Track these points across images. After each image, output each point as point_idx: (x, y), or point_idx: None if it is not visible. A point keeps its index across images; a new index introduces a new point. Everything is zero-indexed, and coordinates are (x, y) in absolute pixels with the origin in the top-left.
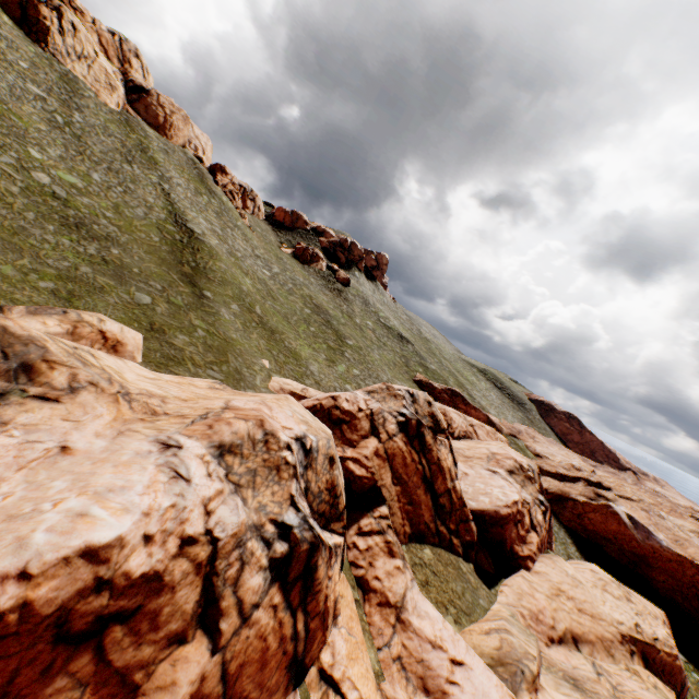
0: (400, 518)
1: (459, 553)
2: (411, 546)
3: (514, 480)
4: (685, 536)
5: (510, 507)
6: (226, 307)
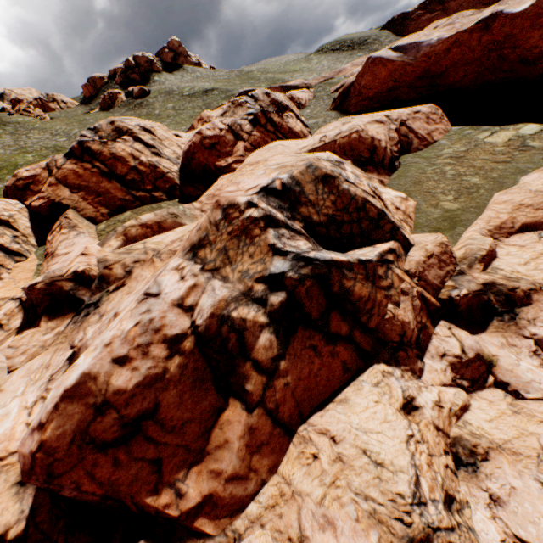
0: (92, 209)
1: (164, 200)
2: (112, 219)
3: (226, 117)
4: (503, 8)
5: (191, 140)
6: (1, 181)
